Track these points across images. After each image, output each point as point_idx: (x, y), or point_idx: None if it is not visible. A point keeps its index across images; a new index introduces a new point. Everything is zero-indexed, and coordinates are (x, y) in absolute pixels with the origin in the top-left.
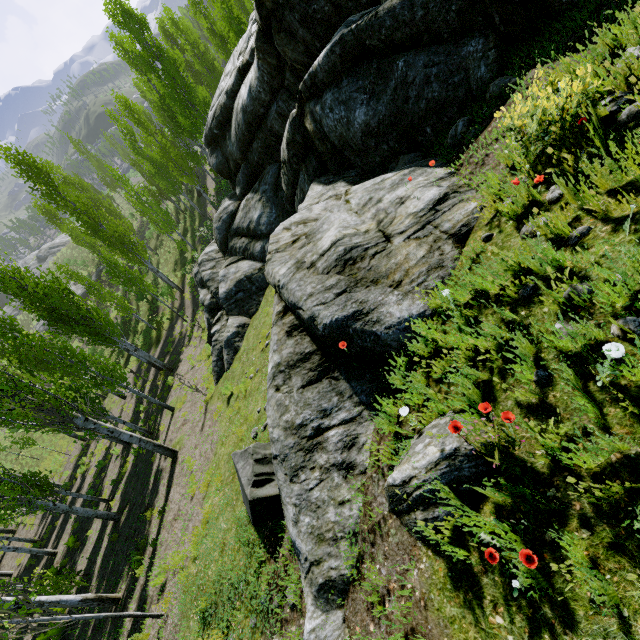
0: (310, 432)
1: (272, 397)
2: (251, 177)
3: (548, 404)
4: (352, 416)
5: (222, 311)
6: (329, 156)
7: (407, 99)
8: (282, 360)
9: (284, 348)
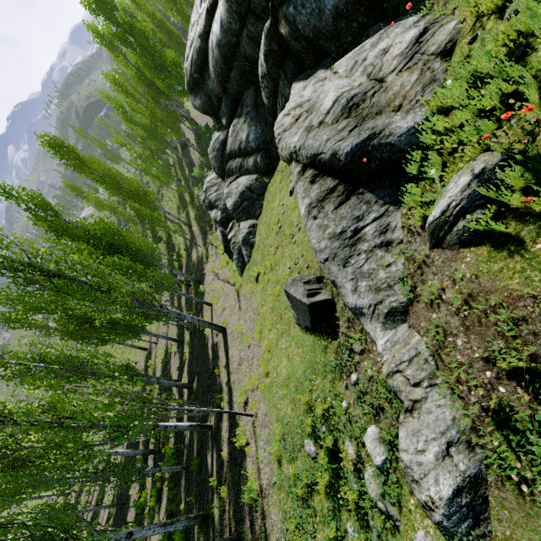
0: (350, 234)
1: (312, 224)
2: (233, 106)
3: None
4: (381, 214)
5: (233, 221)
6: (305, 52)
7: None
8: (312, 200)
9: (311, 192)
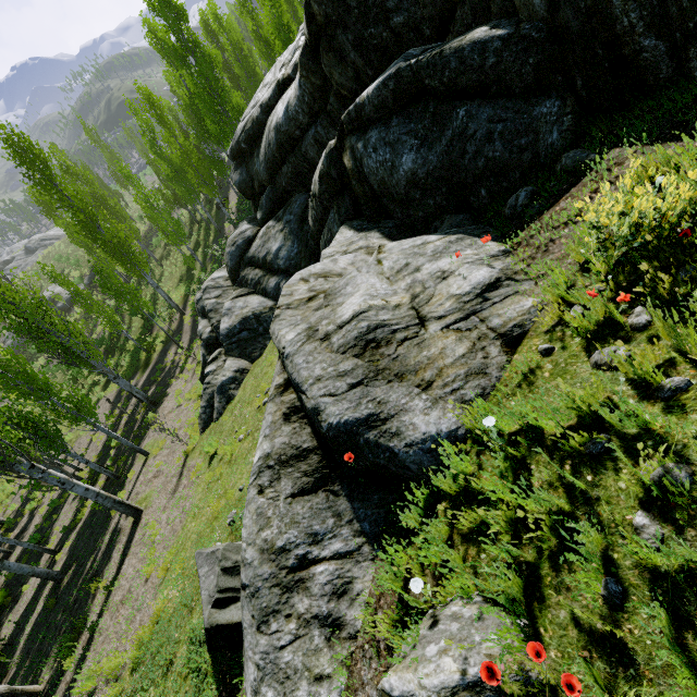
0: (293, 562)
1: (253, 500)
2: (276, 203)
3: (621, 641)
4: (349, 549)
5: (221, 349)
6: (366, 200)
7: (464, 153)
8: (273, 451)
9: (278, 435)
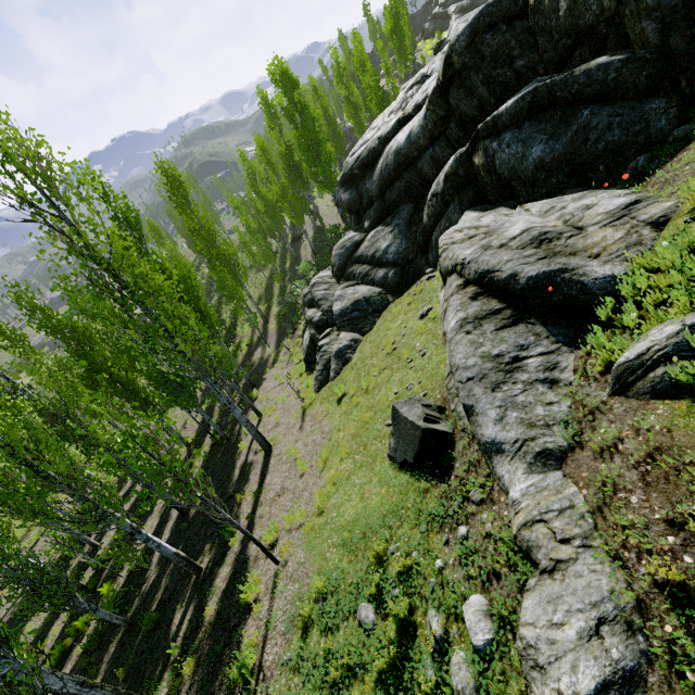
0: (508, 360)
1: (463, 338)
2: (383, 213)
3: None
4: (550, 350)
5: (332, 327)
6: (492, 187)
7: (586, 141)
8: (468, 315)
9: (469, 308)
